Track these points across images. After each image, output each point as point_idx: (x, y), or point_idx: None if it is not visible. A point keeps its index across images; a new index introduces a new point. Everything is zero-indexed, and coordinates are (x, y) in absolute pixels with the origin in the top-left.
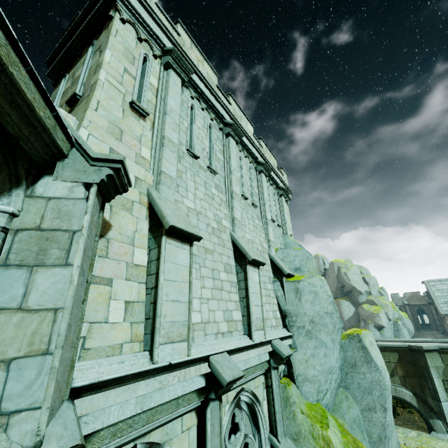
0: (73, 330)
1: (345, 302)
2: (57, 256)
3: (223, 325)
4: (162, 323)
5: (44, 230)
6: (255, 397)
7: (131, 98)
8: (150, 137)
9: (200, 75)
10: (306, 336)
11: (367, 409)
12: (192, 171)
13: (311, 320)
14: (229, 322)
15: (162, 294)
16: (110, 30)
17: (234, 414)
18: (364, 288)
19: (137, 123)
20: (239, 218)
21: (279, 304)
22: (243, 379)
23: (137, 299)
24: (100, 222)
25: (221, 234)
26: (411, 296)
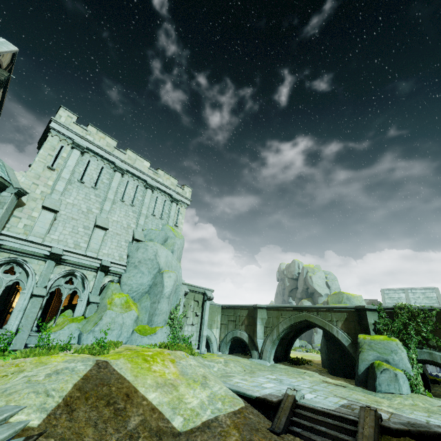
0: (3, 222)
1: (307, 302)
2: (1, 207)
3: (71, 245)
4: (33, 231)
5: (1, 202)
6: (85, 276)
7: (49, 164)
8: (55, 177)
9: (97, 146)
10: (134, 267)
11: (153, 303)
12: (78, 189)
13: (139, 261)
14: (77, 245)
15: (35, 224)
16: (46, 141)
17: (73, 278)
18: (325, 291)
19: (50, 173)
20: (107, 209)
21: (127, 252)
22: (75, 265)
23: (30, 225)
24: (16, 202)
25: (88, 215)
26: (369, 303)
